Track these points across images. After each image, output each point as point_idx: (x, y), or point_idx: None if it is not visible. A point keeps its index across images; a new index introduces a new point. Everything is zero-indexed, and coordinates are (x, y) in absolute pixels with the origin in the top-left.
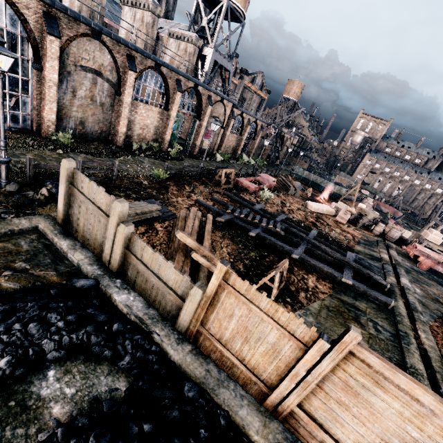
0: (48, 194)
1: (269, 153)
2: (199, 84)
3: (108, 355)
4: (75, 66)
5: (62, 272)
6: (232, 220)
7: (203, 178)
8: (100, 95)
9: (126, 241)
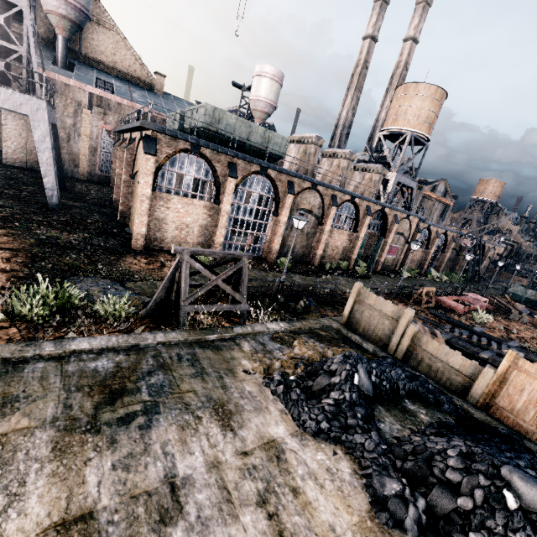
0: (304, 305)
1: (466, 267)
2: (386, 207)
3: (432, 401)
4: (297, 209)
5: (367, 353)
6: (453, 340)
7: (400, 296)
8: (307, 227)
9: (412, 337)
